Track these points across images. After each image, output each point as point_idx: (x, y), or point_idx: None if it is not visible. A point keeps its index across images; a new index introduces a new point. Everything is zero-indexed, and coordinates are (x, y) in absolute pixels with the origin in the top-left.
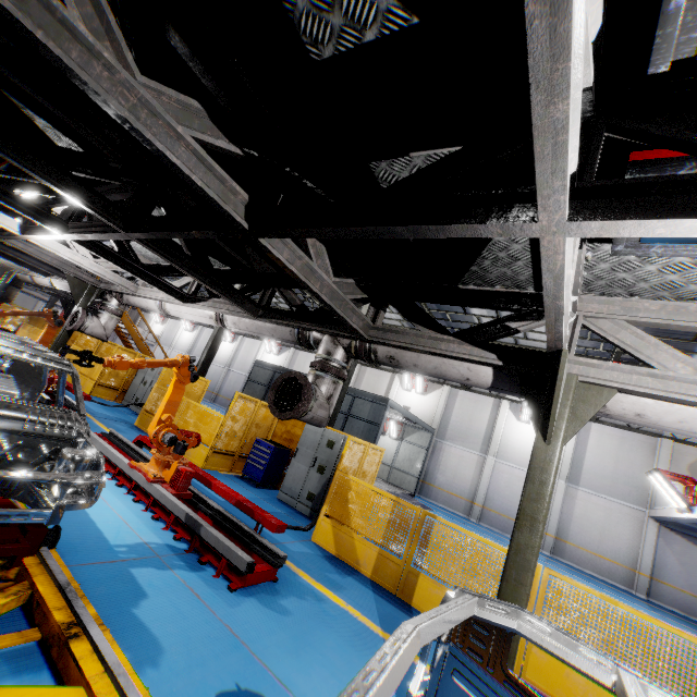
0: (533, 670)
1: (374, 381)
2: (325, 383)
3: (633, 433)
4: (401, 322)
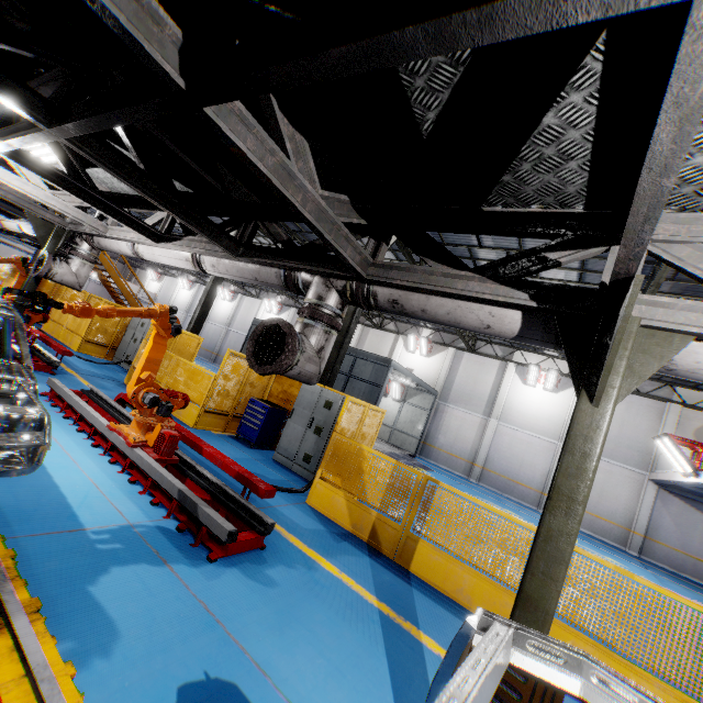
0: None
1: (377, 343)
2: (314, 333)
3: (641, 398)
4: None
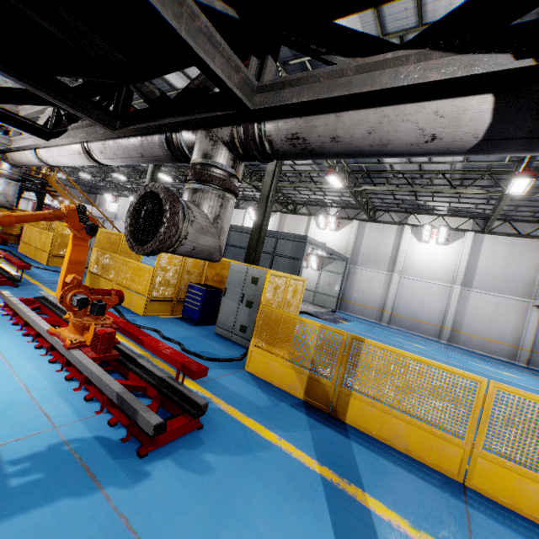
0: (478, 478)
1: (294, 225)
2: (205, 199)
3: (522, 239)
4: (311, 167)
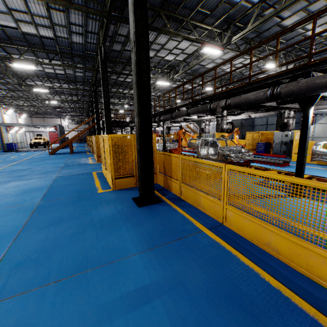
0: None
1: None
2: (290, 121)
3: None
4: None
